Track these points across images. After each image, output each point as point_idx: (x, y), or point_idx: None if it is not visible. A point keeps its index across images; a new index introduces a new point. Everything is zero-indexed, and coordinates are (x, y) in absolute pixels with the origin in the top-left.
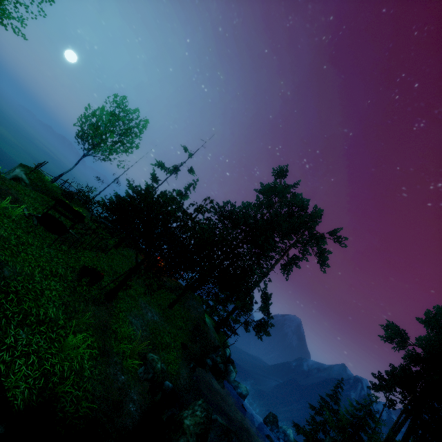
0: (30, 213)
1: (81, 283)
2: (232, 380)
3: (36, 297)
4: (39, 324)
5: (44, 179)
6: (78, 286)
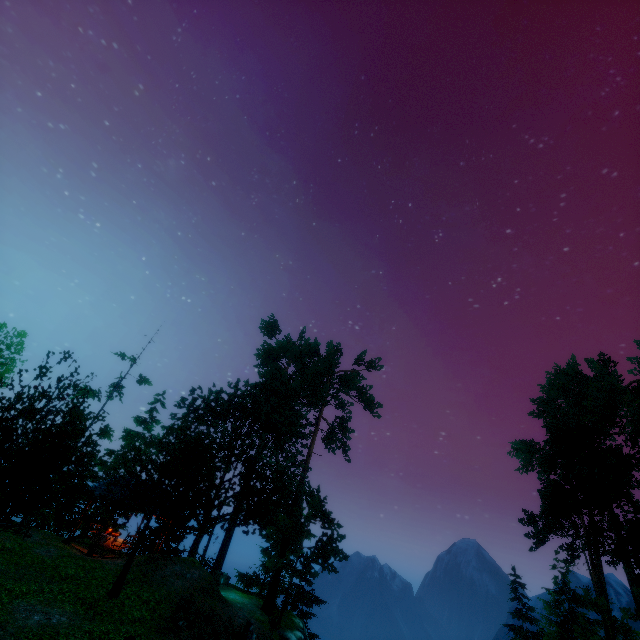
0: None
1: None
2: None
3: None
4: None
5: None
6: None
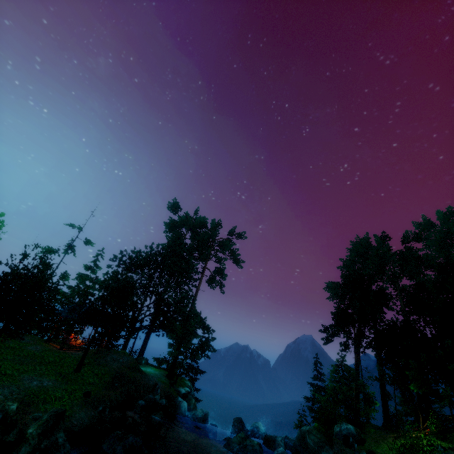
0: None
1: None
2: (184, 411)
3: None
4: None
5: None
6: None
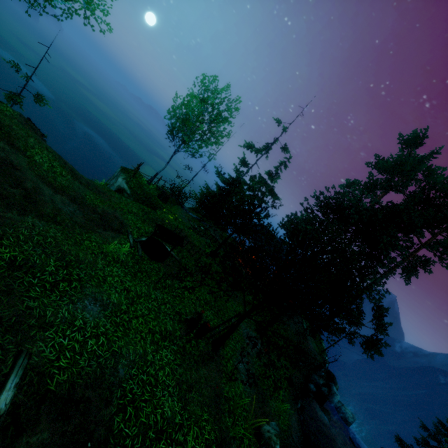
0: (134, 239)
1: (188, 337)
2: (335, 403)
3: (152, 392)
4: (158, 440)
5: (142, 182)
6: (186, 342)
